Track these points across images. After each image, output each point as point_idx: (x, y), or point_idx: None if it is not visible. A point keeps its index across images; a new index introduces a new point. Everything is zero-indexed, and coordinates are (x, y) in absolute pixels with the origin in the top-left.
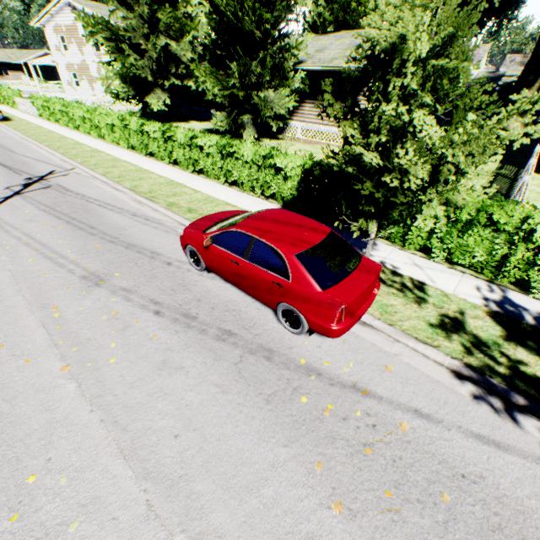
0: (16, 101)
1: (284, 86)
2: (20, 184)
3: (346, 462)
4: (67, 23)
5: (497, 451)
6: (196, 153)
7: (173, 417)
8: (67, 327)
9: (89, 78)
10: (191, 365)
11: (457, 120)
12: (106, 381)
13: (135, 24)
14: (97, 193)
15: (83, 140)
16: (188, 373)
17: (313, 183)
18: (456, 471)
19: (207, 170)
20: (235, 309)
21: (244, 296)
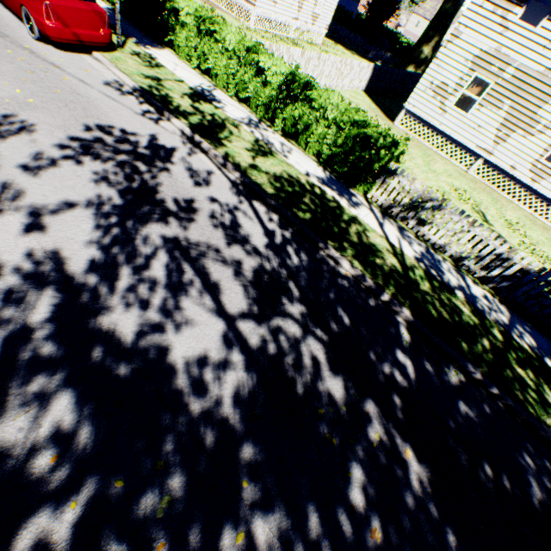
0: None
1: None
2: None
3: (12, 69)
4: None
5: (111, 101)
6: None
7: None
8: None
9: None
10: None
11: None
12: None
13: None
14: None
15: None
16: None
17: None
18: (77, 93)
19: None
20: None
21: (15, 19)
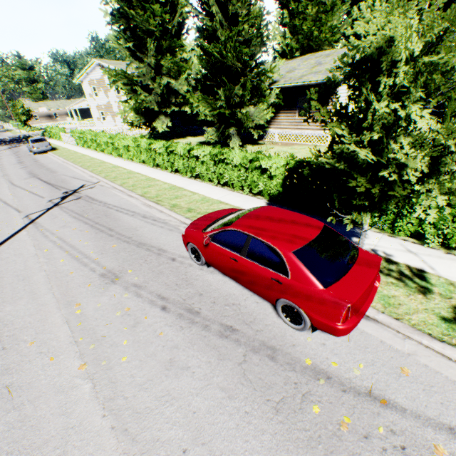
0: (61, 136)
1: (262, 102)
2: (59, 197)
3: None
4: (98, 77)
5: None
6: (193, 162)
7: (180, 426)
8: (86, 324)
9: (112, 113)
10: (196, 365)
11: (450, 110)
12: (118, 382)
13: (145, 71)
14: (115, 200)
15: (107, 159)
16: (194, 374)
17: (296, 179)
18: None
19: (202, 174)
20: (235, 303)
21: (242, 289)
